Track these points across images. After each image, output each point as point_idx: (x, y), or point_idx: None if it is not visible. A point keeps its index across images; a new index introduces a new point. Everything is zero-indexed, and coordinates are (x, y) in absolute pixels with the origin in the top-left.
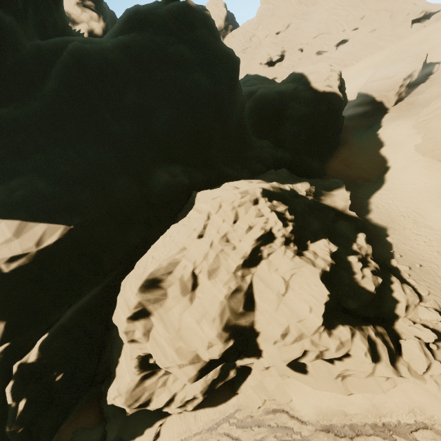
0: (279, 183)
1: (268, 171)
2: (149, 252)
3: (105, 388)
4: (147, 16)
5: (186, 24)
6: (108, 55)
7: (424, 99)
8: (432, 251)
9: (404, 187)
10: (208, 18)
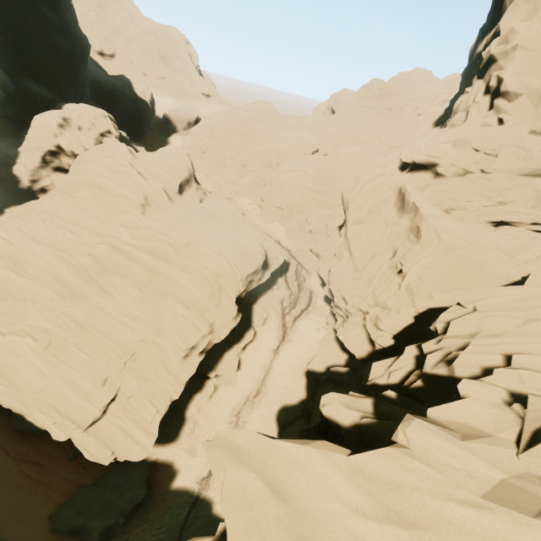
0: None
1: None
2: (47, 113)
3: (7, 169)
4: None
5: (57, 1)
6: None
7: None
8: None
9: None
10: (72, 7)
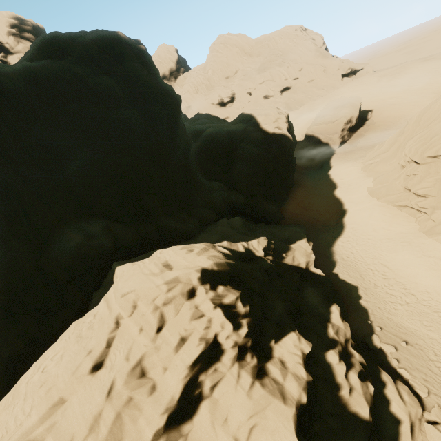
0: (231, 242)
1: (220, 221)
2: (2, 403)
3: None
4: (66, 43)
5: (114, 55)
6: (1, 82)
7: (364, 142)
8: (413, 319)
9: (365, 234)
10: (142, 52)
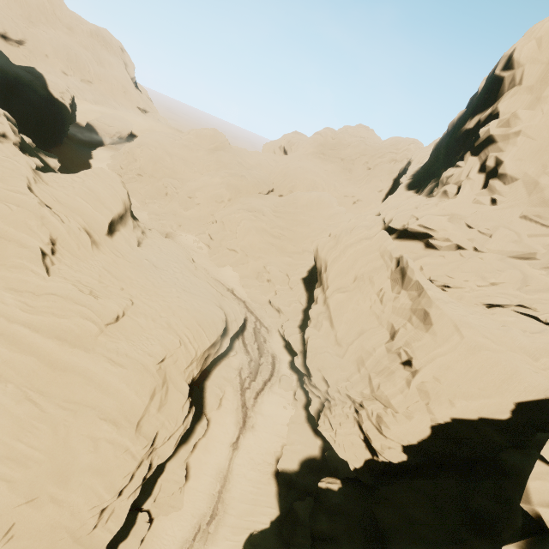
0: None
1: None
2: None
3: None
4: None
5: None
6: None
7: None
8: None
9: None
10: None
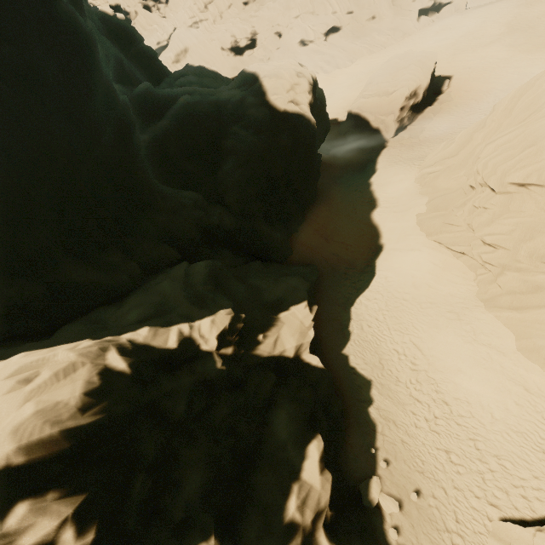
0: (158, 327)
1: (175, 267)
2: None
3: None
4: None
5: None
6: None
7: (431, 131)
8: (438, 449)
9: (400, 290)
10: None
